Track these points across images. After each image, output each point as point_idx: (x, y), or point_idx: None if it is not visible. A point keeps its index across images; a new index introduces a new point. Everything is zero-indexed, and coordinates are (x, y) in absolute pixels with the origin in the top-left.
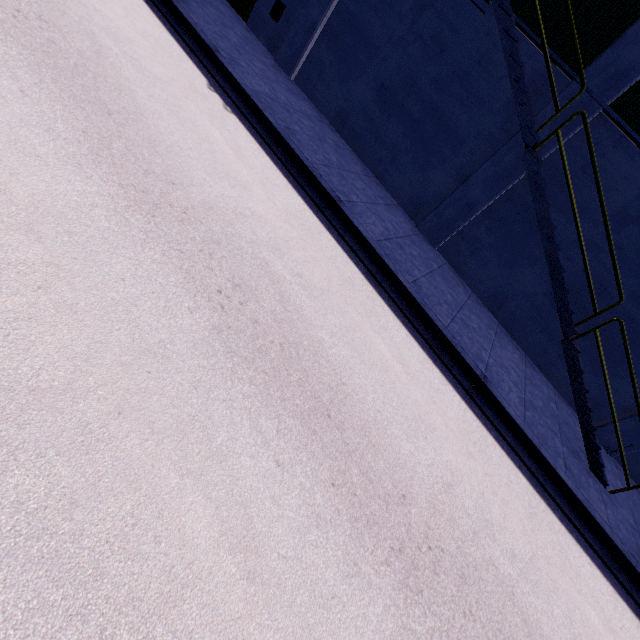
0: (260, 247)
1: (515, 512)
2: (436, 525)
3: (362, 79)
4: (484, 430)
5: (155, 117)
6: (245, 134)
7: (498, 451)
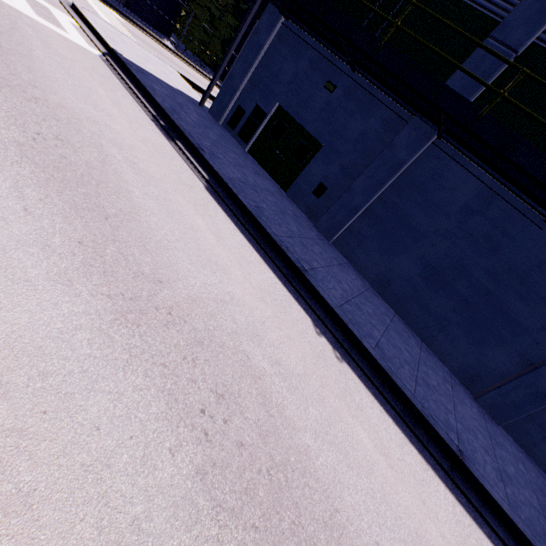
0: None
1: None
2: None
3: (406, 255)
4: None
5: (338, 490)
6: (364, 392)
7: None
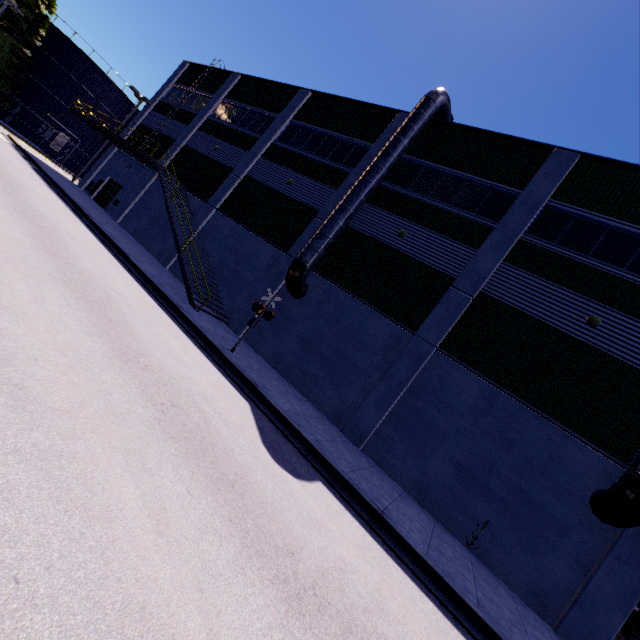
0: (25, 185)
1: (94, 249)
2: (36, 210)
3: (145, 218)
4: (109, 253)
5: (8, 166)
6: (55, 195)
7: (111, 256)
